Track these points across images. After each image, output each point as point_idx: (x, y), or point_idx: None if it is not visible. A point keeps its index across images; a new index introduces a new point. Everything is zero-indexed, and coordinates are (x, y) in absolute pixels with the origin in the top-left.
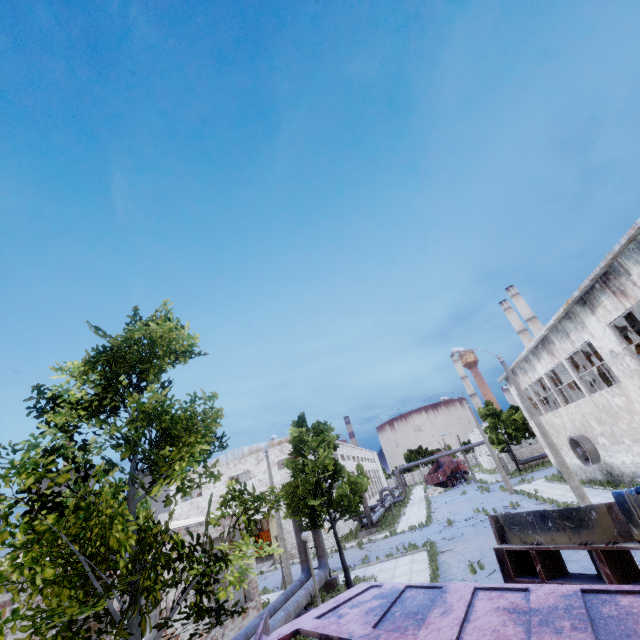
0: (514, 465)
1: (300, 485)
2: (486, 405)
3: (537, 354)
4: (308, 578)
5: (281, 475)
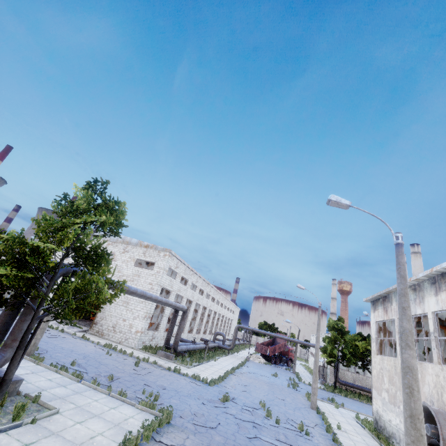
0: (333, 380)
1: (8, 239)
2: (338, 319)
3: (440, 283)
4: None
5: (133, 270)
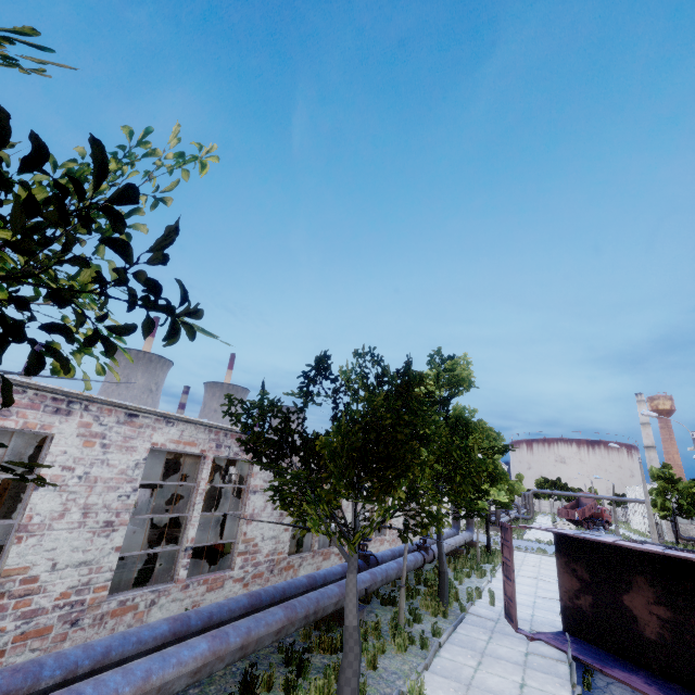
0: (673, 537)
1: None
2: (662, 467)
3: None
4: (457, 533)
5: None
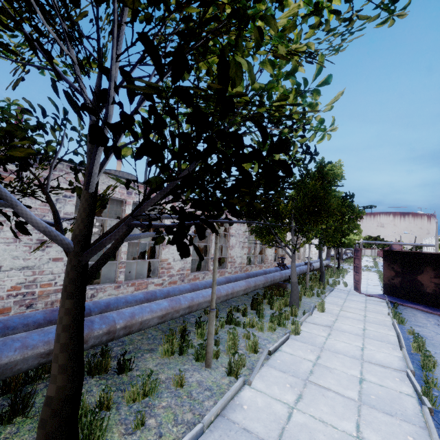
0: None
1: None
2: None
3: None
4: None
5: None
